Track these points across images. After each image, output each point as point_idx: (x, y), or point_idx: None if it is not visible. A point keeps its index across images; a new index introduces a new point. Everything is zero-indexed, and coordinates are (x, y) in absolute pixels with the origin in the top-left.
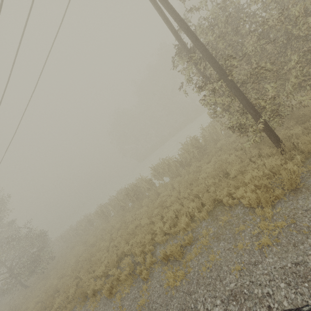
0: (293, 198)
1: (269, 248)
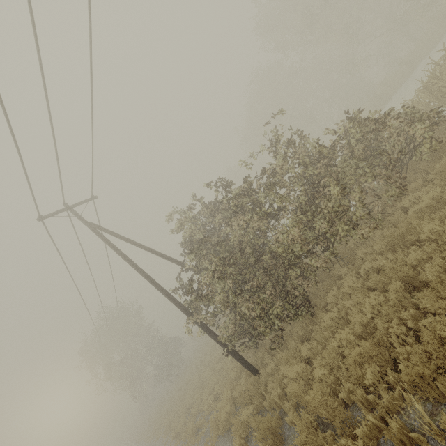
0: (225, 435)
1: None
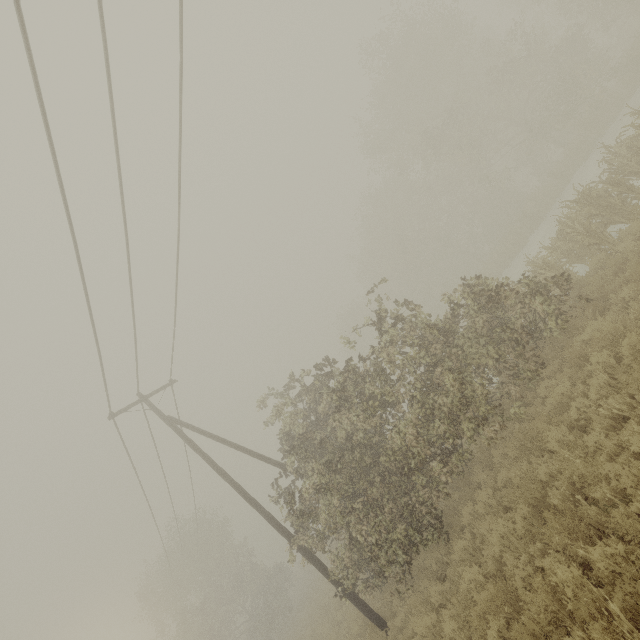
0: None
1: None
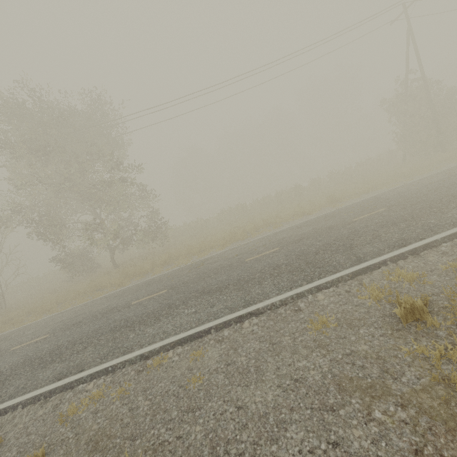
0: None
1: None
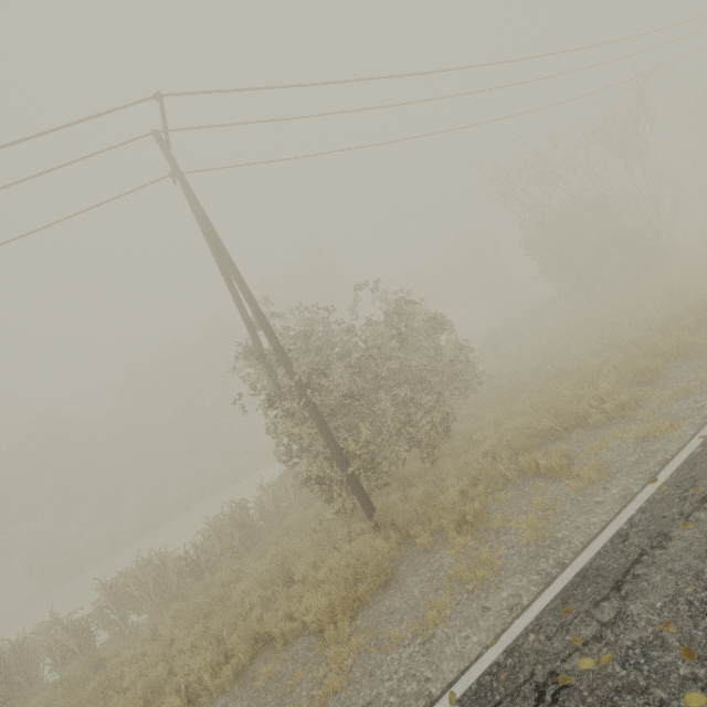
0: (380, 598)
1: (336, 696)
